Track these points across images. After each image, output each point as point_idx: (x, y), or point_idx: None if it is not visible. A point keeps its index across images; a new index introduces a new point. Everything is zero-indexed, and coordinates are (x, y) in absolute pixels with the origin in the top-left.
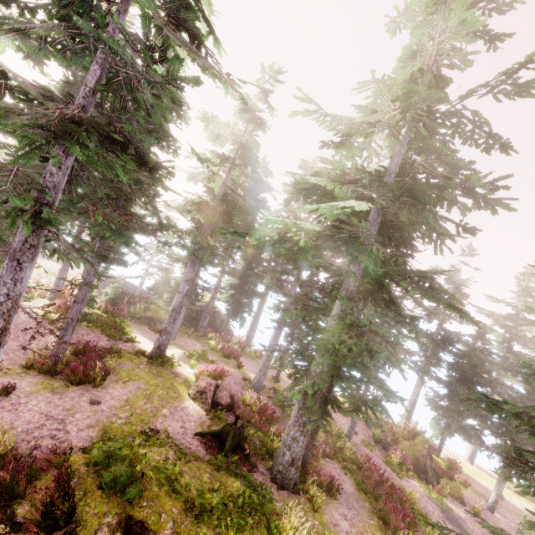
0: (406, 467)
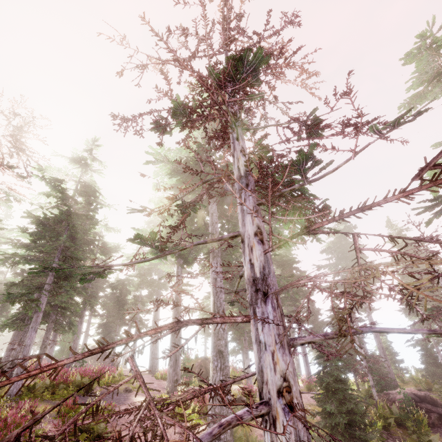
0: None
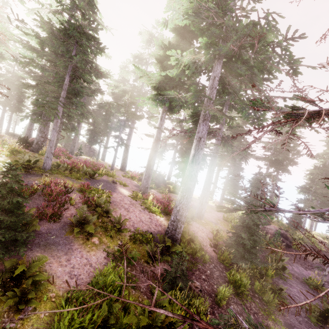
0: (136, 178)
